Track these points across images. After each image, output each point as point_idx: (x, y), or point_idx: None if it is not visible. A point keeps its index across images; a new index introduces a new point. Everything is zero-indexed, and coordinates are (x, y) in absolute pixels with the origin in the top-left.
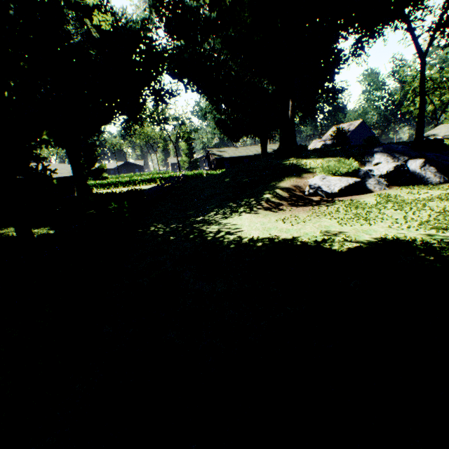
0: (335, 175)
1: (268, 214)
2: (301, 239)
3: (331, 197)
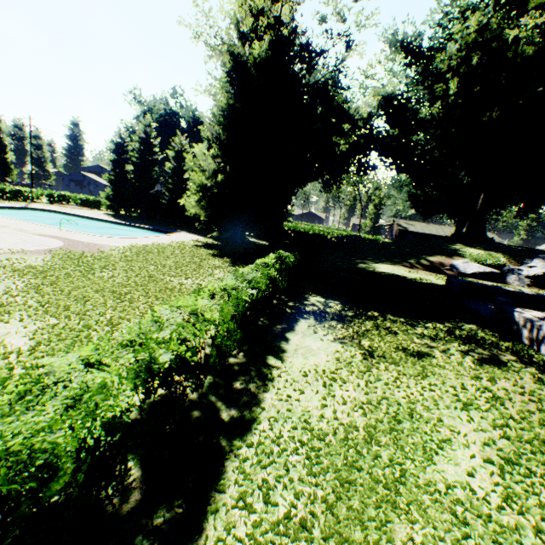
0: (480, 263)
1: (401, 267)
2: (405, 276)
3: (463, 276)
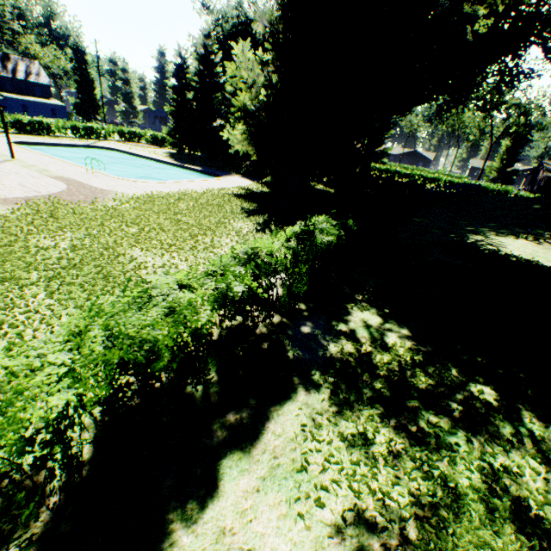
0: None
1: (550, 248)
2: None
3: None
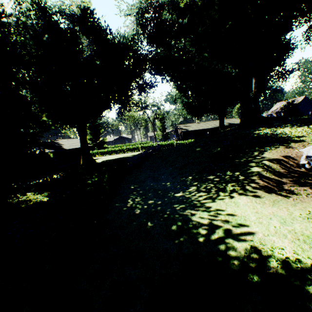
0: None
1: (277, 200)
2: None
3: None
